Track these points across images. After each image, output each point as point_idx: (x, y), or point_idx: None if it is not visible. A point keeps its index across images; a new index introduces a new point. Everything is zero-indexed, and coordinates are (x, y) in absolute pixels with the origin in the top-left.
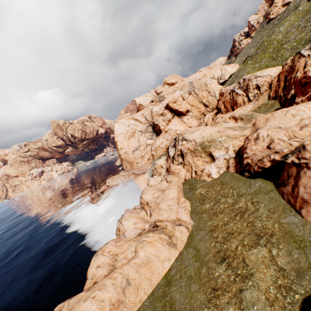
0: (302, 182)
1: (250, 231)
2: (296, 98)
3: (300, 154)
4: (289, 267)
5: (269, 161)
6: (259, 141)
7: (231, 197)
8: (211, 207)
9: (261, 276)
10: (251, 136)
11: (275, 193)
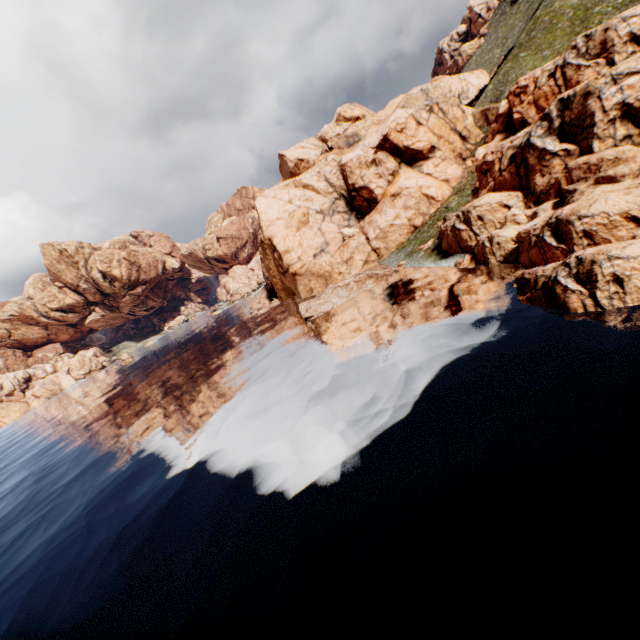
0: None
1: None
2: None
3: None
4: None
5: None
6: None
7: None
8: None
9: None
10: None
11: None
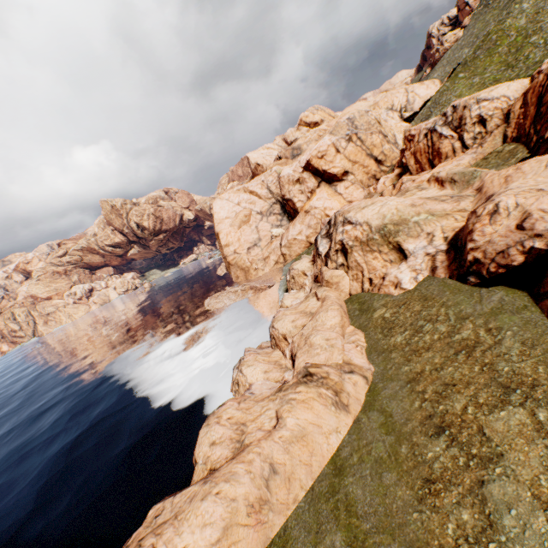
0: None
1: (488, 379)
2: None
3: None
4: None
5: (522, 253)
6: (500, 216)
7: (443, 321)
8: (407, 340)
9: (519, 458)
10: (482, 209)
11: (533, 312)
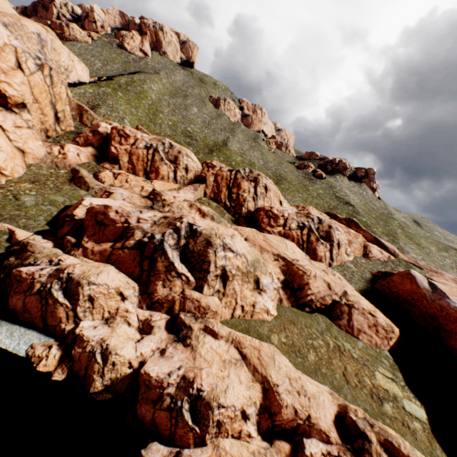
0: (354, 317)
1: (360, 364)
2: (263, 224)
3: (346, 297)
4: (391, 374)
5: (332, 300)
6: (317, 279)
7: (317, 337)
8: (317, 356)
9: (395, 390)
10: (310, 273)
11: (335, 326)
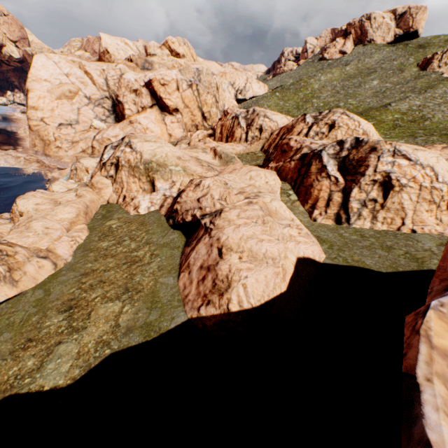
0: (198, 247)
1: (124, 283)
2: (272, 162)
3: (215, 218)
4: (126, 324)
5: (192, 215)
6: (199, 189)
7: (138, 241)
8: (108, 247)
9: (92, 331)
10: (196, 180)
11: (179, 251)
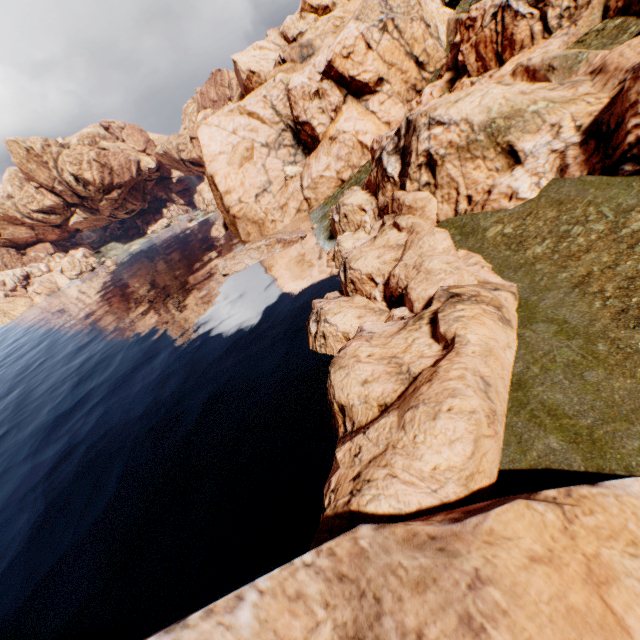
0: None
1: None
2: None
3: None
4: None
5: None
6: None
7: (598, 220)
8: (552, 249)
9: None
10: None
11: None
